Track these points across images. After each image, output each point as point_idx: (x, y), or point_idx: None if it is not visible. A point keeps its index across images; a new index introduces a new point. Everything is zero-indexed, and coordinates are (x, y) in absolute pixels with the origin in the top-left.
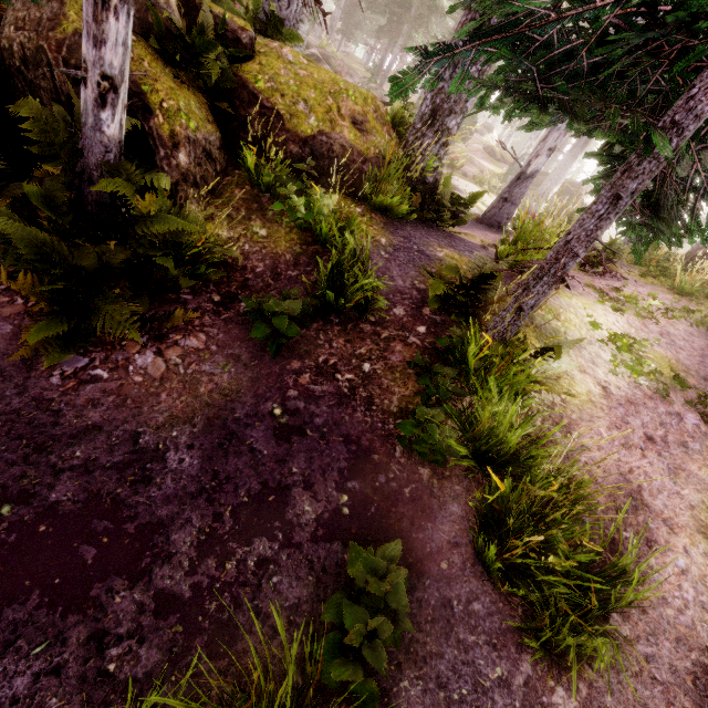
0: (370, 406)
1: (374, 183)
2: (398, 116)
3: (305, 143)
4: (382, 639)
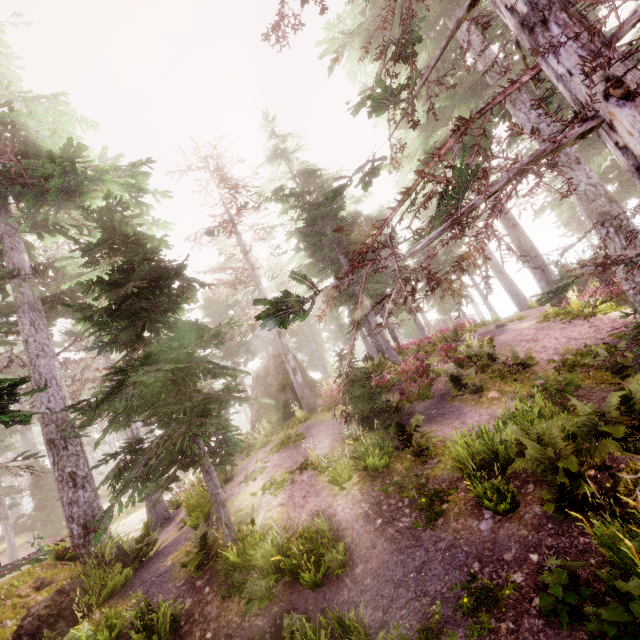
0: (231, 635)
1: (85, 594)
2: (62, 553)
3: (20, 637)
4: (318, 639)
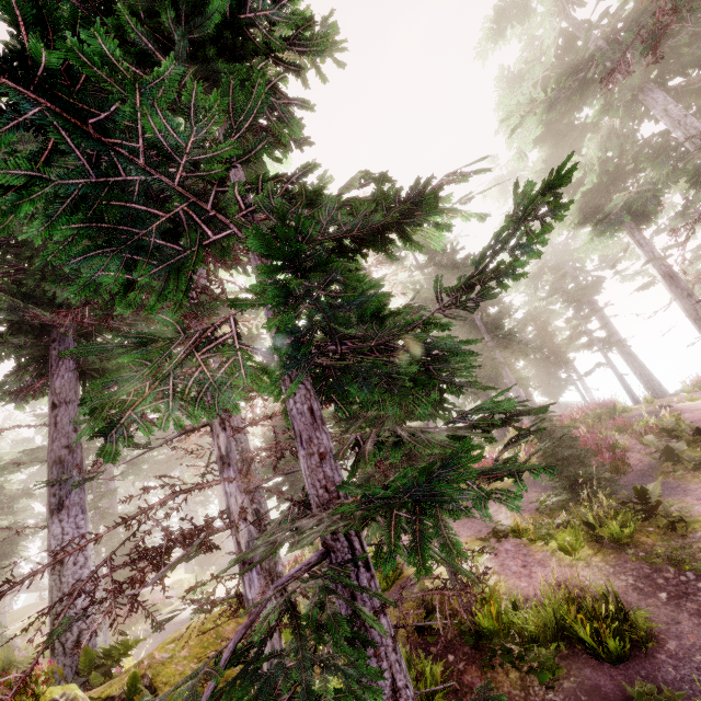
0: None
1: None
2: None
3: None
4: None
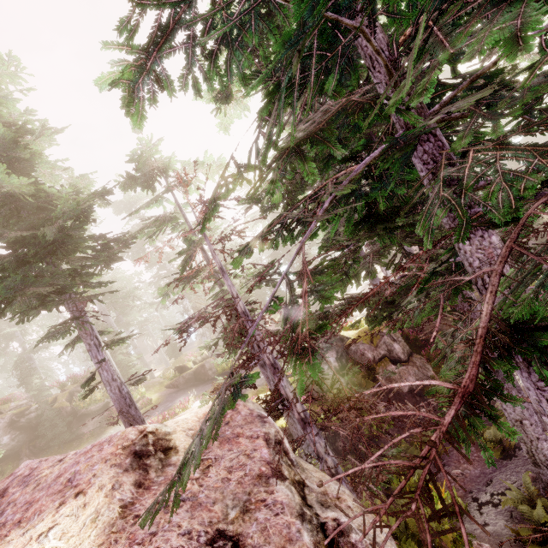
0: None
1: None
2: None
3: None
4: None
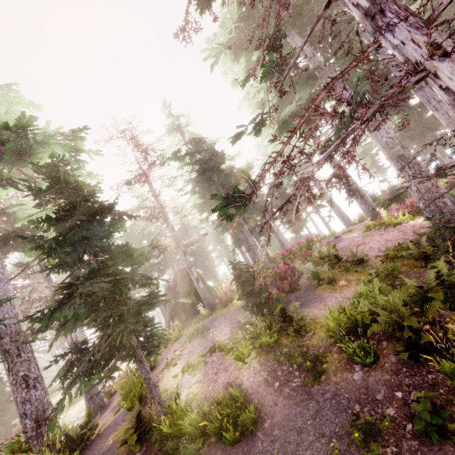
0: None
1: None
2: (16, 446)
3: None
4: None
